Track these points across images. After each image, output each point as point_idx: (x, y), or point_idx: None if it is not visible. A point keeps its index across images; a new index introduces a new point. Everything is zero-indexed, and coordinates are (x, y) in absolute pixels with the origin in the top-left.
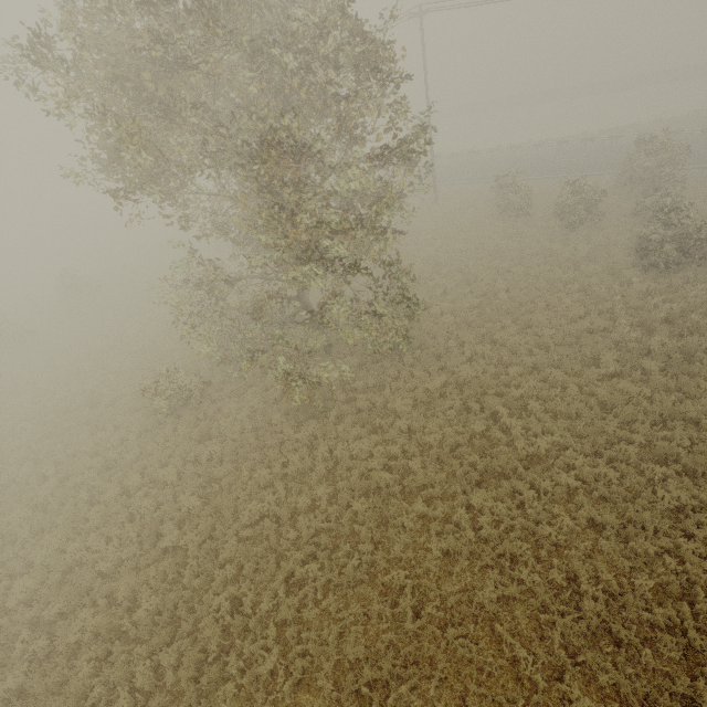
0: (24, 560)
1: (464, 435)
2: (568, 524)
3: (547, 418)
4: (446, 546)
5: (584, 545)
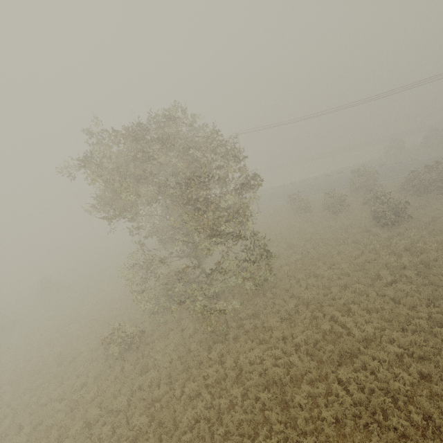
0: None
1: (319, 334)
2: (407, 378)
3: (365, 313)
4: (334, 413)
5: (424, 392)
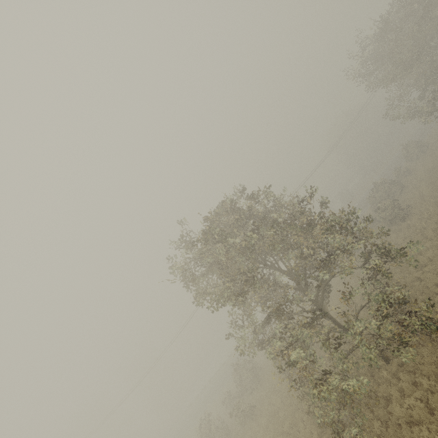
0: None
1: None
2: None
3: None
4: None
5: None
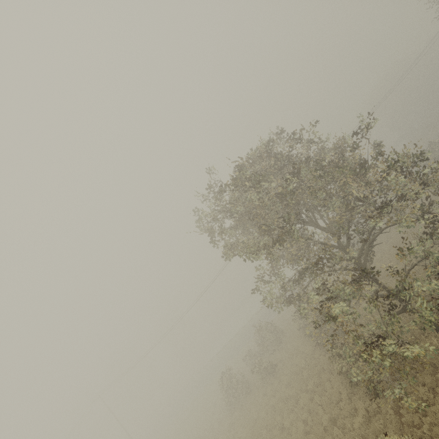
0: None
1: None
2: None
3: None
4: None
5: None
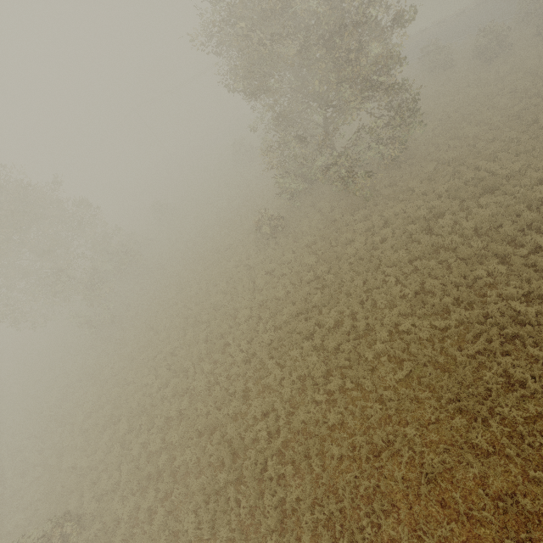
0: (233, 309)
1: (461, 182)
2: None
3: (512, 157)
4: (473, 223)
5: None
